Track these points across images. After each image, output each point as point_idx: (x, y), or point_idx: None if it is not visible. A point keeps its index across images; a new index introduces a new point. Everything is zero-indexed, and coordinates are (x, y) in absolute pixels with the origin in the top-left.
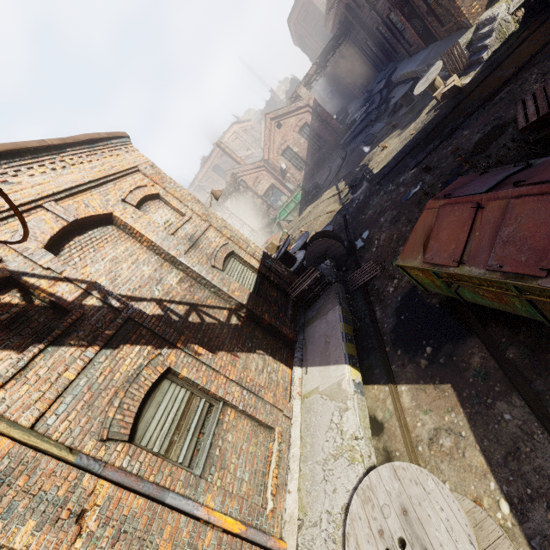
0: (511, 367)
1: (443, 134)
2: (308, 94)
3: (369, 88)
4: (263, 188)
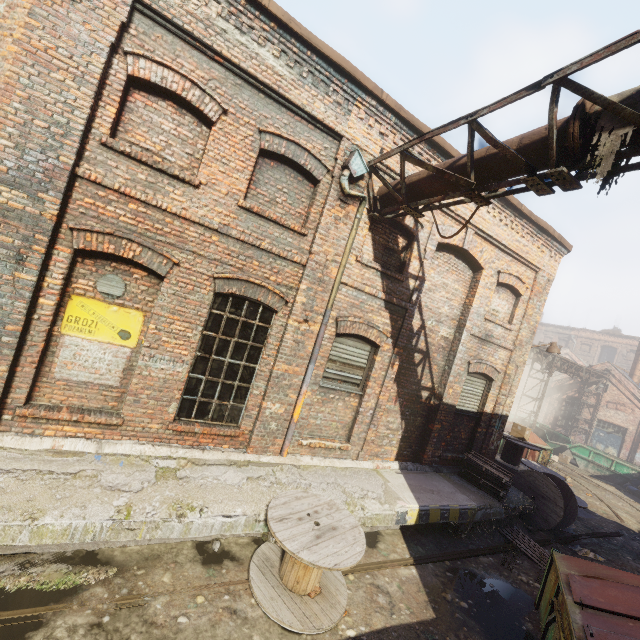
0: None
1: None
2: None
3: None
4: (610, 417)
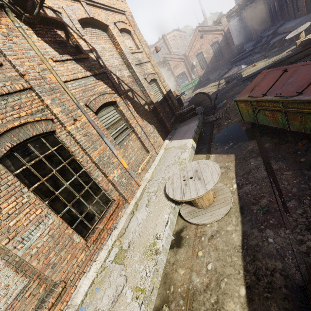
0: (264, 149)
1: (289, 62)
2: (226, 23)
3: (262, 35)
4: (178, 72)
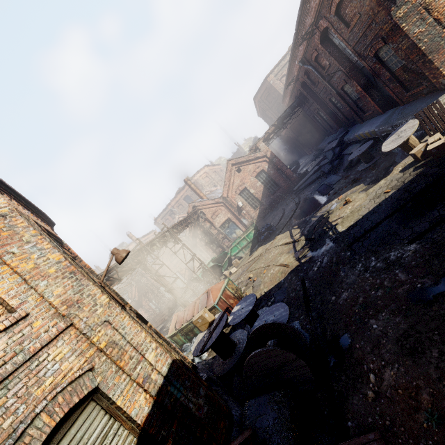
0: None
1: None
2: (266, 147)
3: (318, 147)
4: (220, 221)
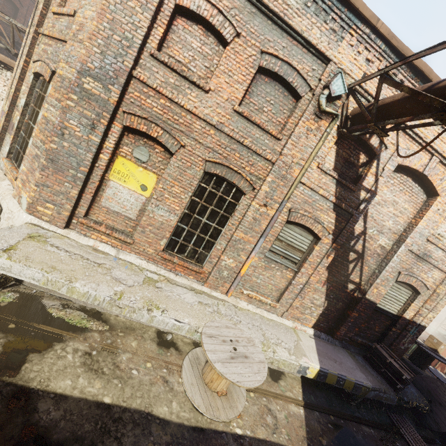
0: None
1: None
2: None
3: None
4: None
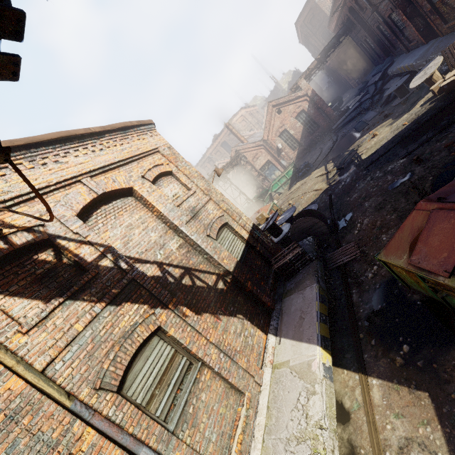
0: None
1: (437, 127)
2: (308, 85)
3: (364, 80)
4: (260, 163)
